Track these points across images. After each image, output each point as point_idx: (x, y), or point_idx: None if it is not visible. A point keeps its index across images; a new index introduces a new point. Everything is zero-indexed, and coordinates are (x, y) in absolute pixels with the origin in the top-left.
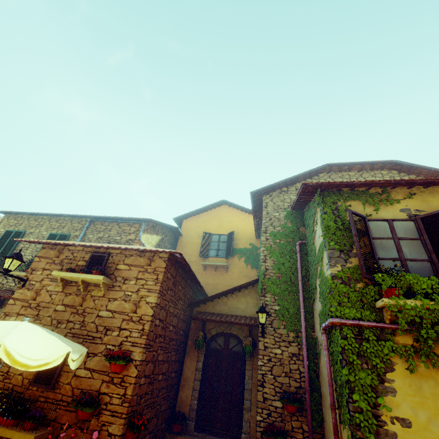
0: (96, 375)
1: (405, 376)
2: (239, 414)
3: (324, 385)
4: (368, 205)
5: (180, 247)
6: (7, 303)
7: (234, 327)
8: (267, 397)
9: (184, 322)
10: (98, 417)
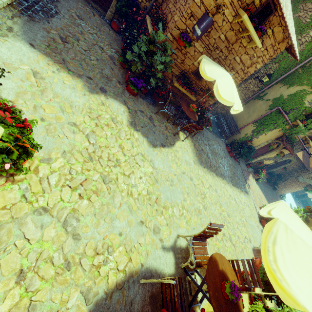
0: None
1: (276, 131)
2: None
3: (252, 107)
4: None
5: None
6: (195, 2)
7: None
8: None
9: None
10: (208, 97)
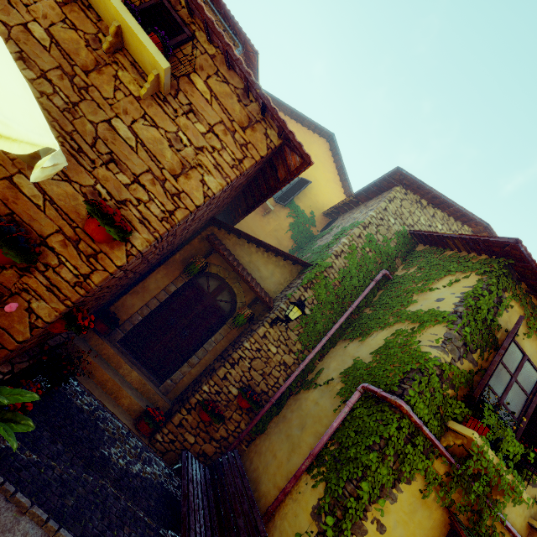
0: (52, 212)
1: (413, 495)
2: (178, 361)
3: (296, 414)
4: (524, 323)
5: None
6: None
7: (240, 285)
8: (228, 378)
9: (192, 232)
10: (22, 273)
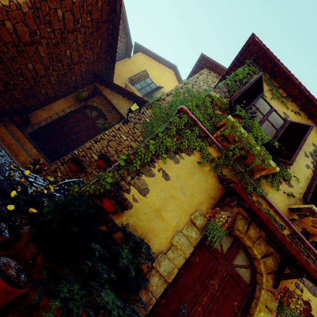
0: None
1: (192, 163)
2: (66, 153)
3: None
4: (270, 93)
5: (121, 63)
6: None
7: (111, 114)
8: (92, 148)
9: (81, 78)
10: None
